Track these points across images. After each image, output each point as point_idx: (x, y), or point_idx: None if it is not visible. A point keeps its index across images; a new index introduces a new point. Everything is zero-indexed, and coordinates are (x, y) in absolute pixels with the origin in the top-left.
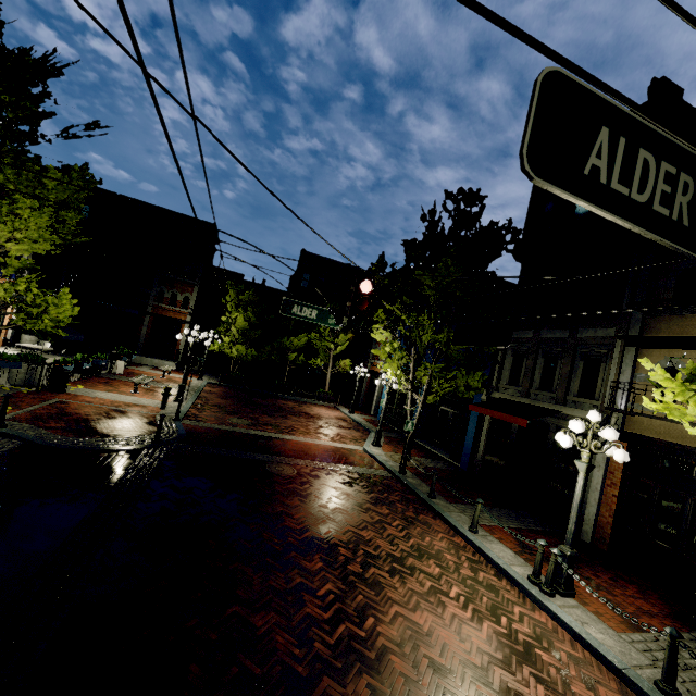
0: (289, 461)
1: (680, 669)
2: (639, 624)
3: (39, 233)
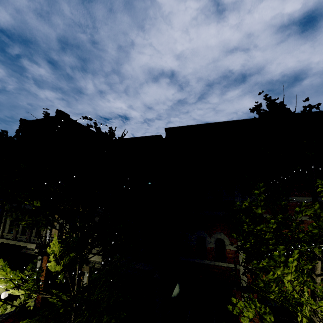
0: None
1: None
2: None
3: None
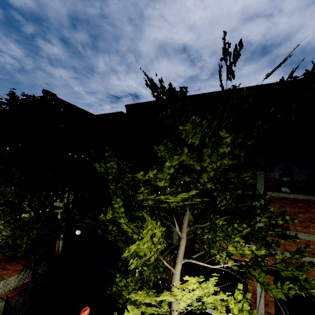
0: None
1: (3, 288)
2: (7, 277)
3: None
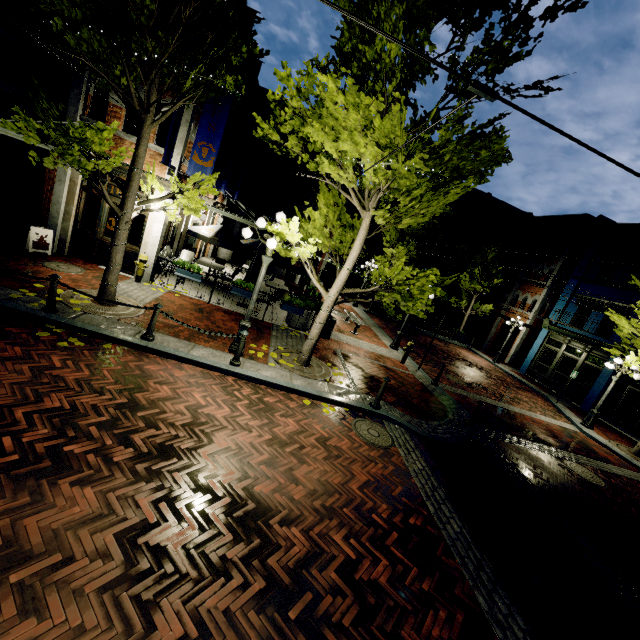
0: (573, 458)
1: None
2: None
3: (436, 208)
